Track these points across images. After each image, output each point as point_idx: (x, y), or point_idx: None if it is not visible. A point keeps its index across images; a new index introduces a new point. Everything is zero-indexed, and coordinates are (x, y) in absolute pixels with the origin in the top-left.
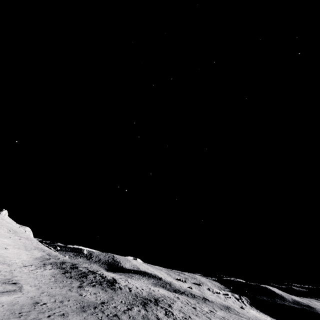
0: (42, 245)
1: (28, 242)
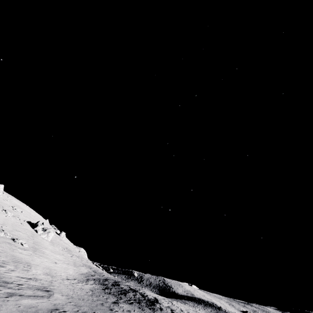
0: (91, 263)
1: (78, 260)
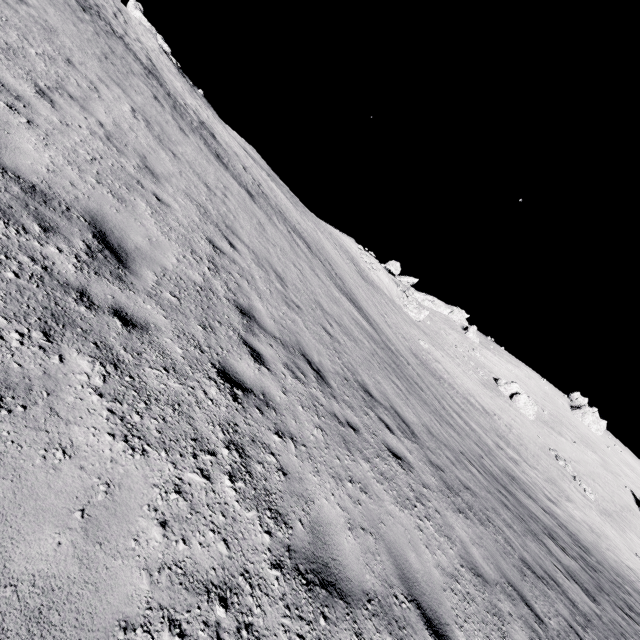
0: None
1: None
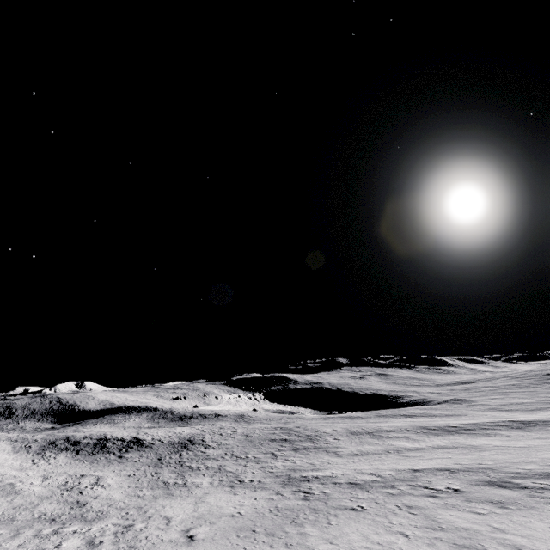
0: None
1: None
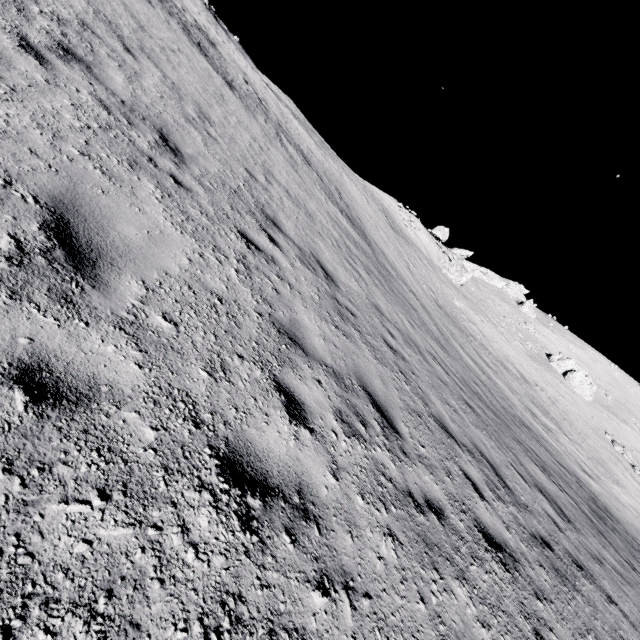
0: None
1: None
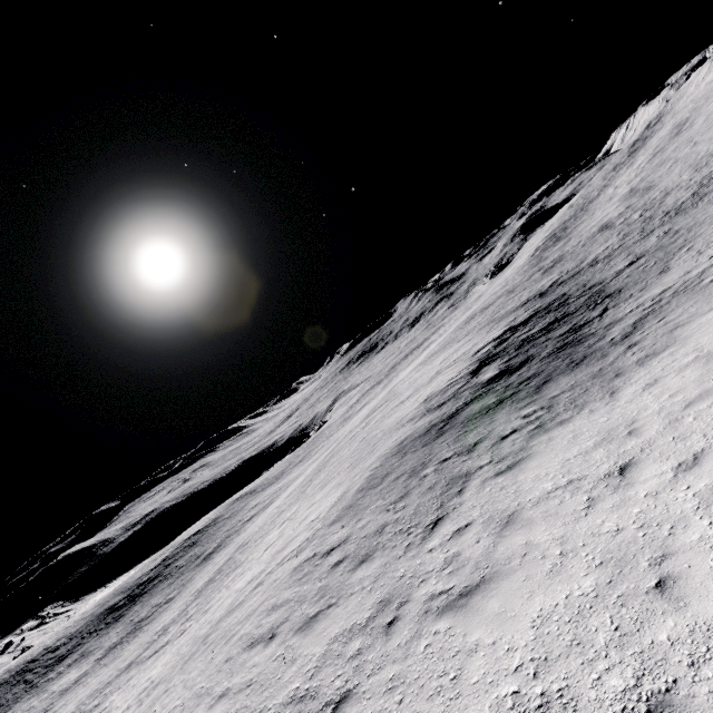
0: None
1: None
